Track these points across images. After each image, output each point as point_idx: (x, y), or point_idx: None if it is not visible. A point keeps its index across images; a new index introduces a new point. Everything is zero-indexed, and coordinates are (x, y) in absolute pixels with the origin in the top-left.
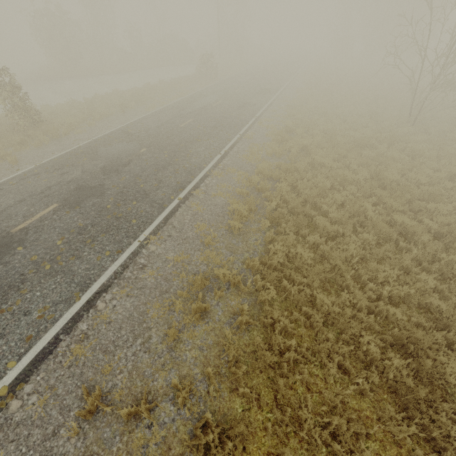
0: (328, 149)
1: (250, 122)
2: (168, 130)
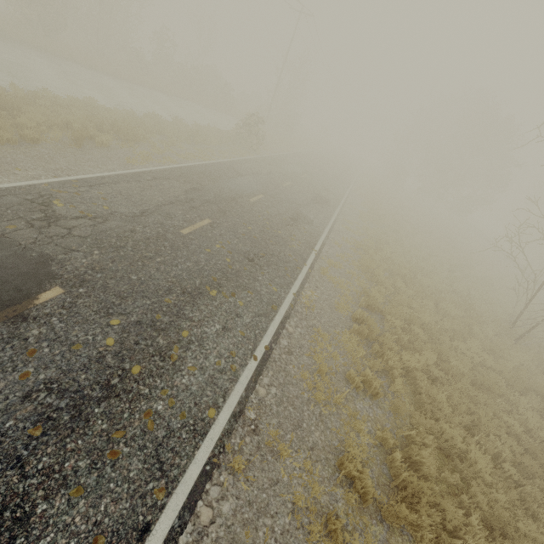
0: (450, 393)
1: (309, 263)
2: (152, 233)
